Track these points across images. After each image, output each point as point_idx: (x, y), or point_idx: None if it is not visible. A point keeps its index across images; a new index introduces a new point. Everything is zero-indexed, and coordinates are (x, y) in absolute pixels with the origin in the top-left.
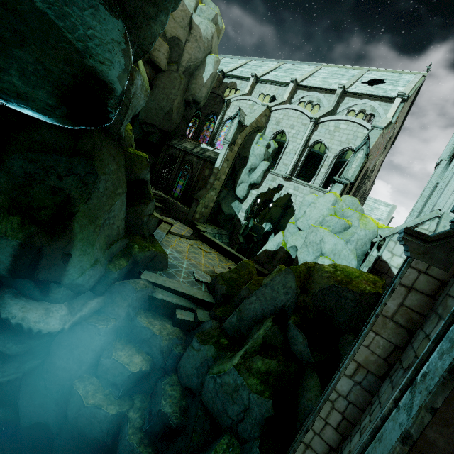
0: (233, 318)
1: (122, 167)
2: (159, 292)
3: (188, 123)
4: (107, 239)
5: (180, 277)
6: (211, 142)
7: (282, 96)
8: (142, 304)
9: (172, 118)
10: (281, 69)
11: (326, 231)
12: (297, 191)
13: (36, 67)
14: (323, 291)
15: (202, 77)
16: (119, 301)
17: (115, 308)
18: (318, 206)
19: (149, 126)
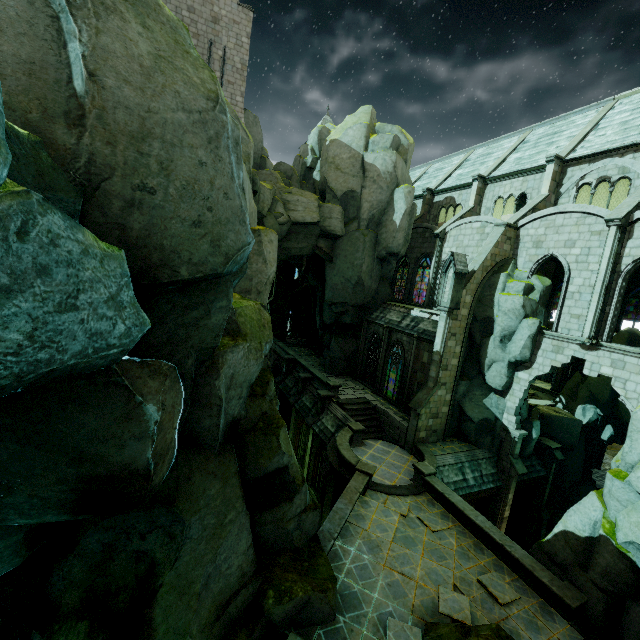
0: None
1: (232, 476)
2: None
3: (394, 278)
4: (219, 599)
5: None
6: (429, 300)
7: (538, 188)
8: None
9: (364, 287)
10: (528, 143)
11: None
12: (623, 371)
13: (32, 502)
14: None
15: (393, 221)
16: None
17: None
18: None
19: (338, 306)
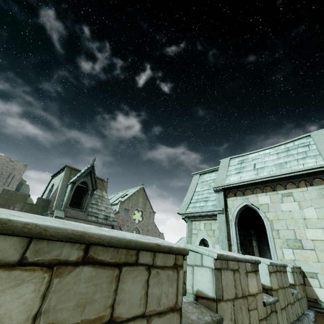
0: None
1: None
2: None
3: None
4: None
5: None
6: None
7: None
8: None
9: None
10: None
11: None
12: None
13: None
14: None
15: None
16: None
17: None
18: None
19: None
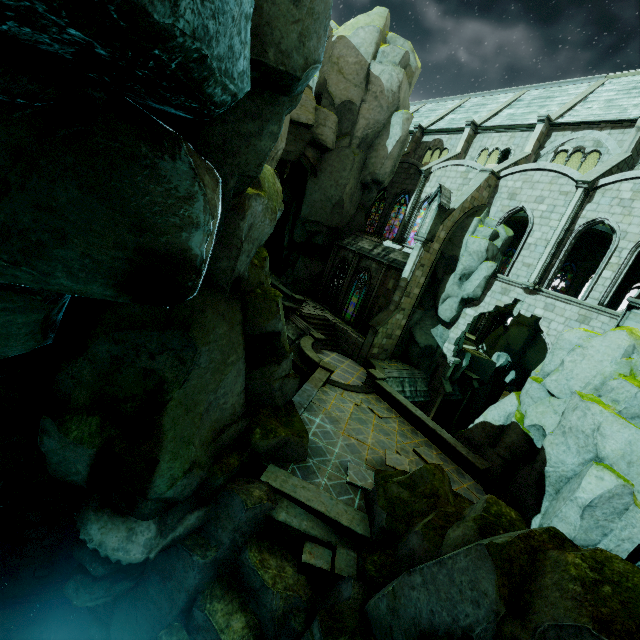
0: (381, 603)
1: (237, 324)
2: (283, 508)
3: (369, 210)
4: (215, 426)
5: (323, 476)
6: (400, 236)
7: (522, 147)
8: (255, 527)
9: (342, 209)
10: (522, 101)
11: (608, 413)
12: (552, 313)
13: (83, 262)
14: (560, 630)
15: (385, 146)
16: (224, 520)
17: (219, 529)
18: (592, 353)
19: (313, 224)
